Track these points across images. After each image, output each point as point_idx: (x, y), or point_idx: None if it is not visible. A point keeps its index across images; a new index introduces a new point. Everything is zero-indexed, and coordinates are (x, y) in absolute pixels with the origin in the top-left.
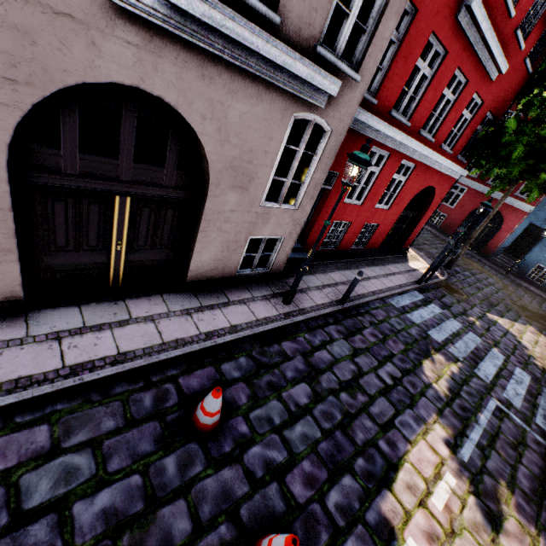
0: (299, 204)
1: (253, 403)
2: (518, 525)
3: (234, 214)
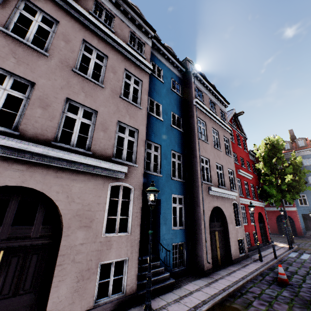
0: (241, 225)
1: (289, 279)
2: None
3: (233, 231)
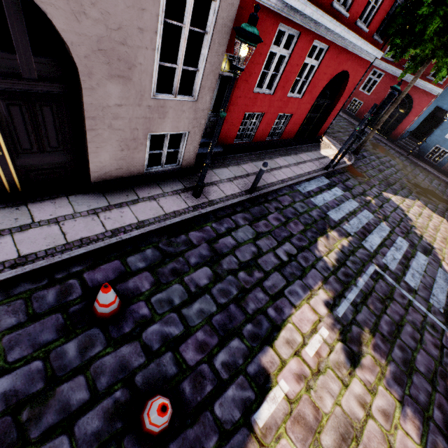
0: (198, 95)
1: (156, 288)
2: (372, 359)
3: (122, 109)
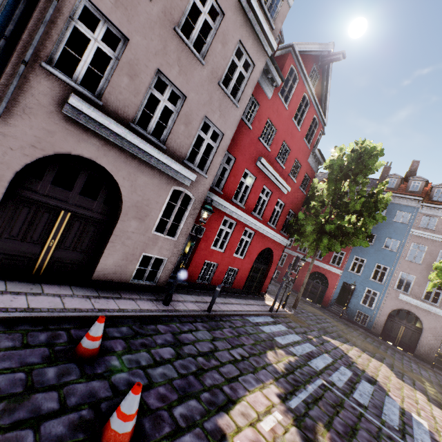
0: (178, 237)
1: (127, 351)
2: None
3: (134, 235)
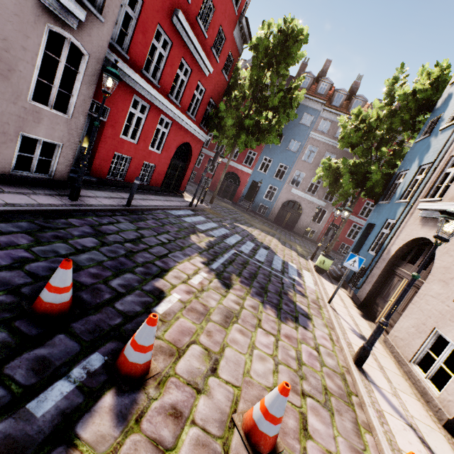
0: (72, 114)
1: (36, 243)
2: (240, 286)
3: None
